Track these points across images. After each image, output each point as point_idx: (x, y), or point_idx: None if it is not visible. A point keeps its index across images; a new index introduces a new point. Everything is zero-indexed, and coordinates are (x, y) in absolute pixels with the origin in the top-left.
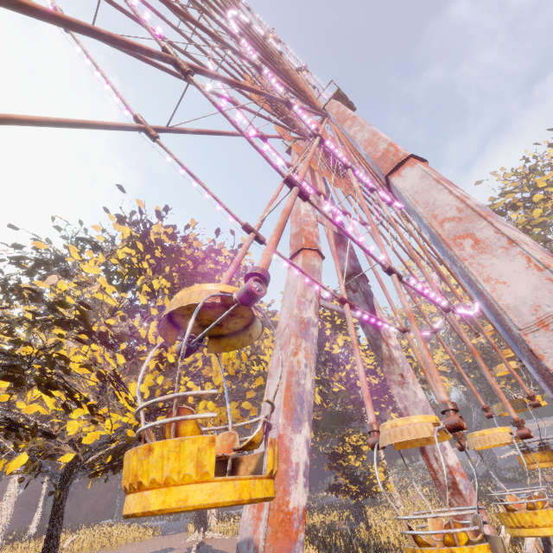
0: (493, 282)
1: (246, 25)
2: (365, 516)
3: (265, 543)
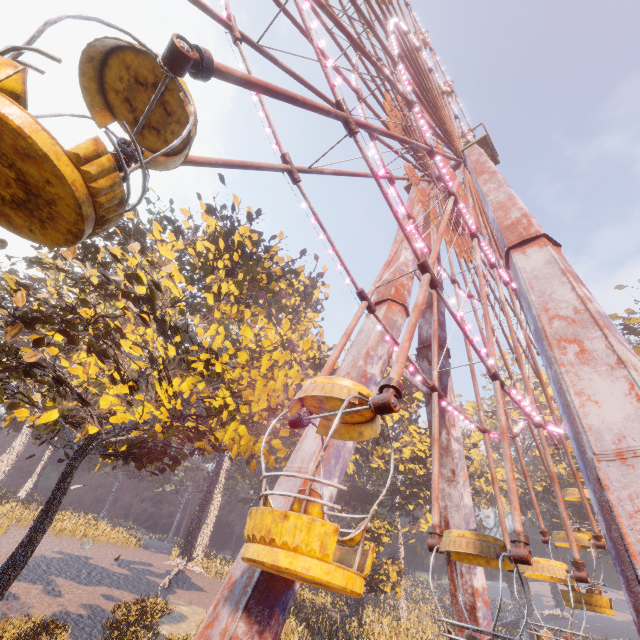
0: (585, 397)
1: (406, 37)
2: (362, 611)
3: (260, 576)
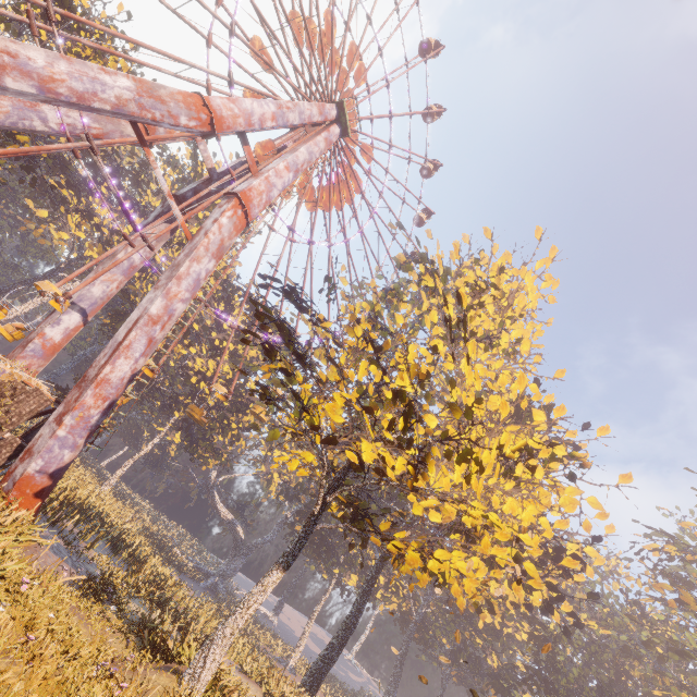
0: None
1: None
2: None
3: None
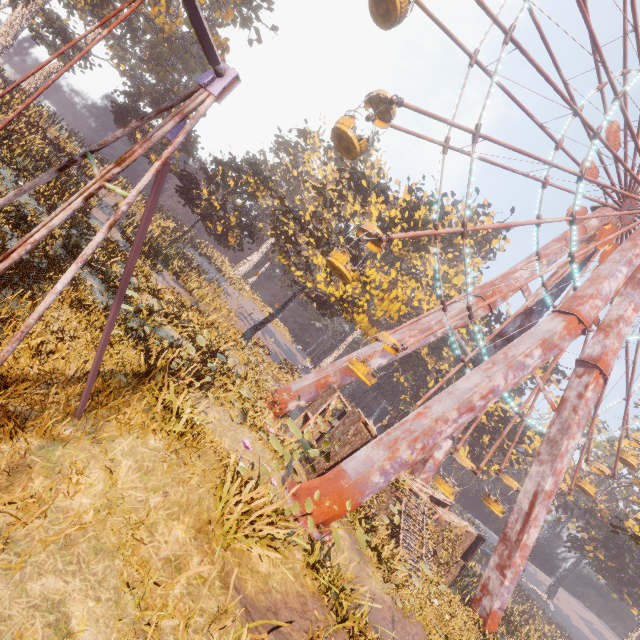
0: (467, 378)
1: None
2: None
3: (344, 367)
